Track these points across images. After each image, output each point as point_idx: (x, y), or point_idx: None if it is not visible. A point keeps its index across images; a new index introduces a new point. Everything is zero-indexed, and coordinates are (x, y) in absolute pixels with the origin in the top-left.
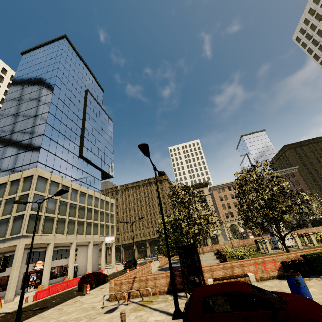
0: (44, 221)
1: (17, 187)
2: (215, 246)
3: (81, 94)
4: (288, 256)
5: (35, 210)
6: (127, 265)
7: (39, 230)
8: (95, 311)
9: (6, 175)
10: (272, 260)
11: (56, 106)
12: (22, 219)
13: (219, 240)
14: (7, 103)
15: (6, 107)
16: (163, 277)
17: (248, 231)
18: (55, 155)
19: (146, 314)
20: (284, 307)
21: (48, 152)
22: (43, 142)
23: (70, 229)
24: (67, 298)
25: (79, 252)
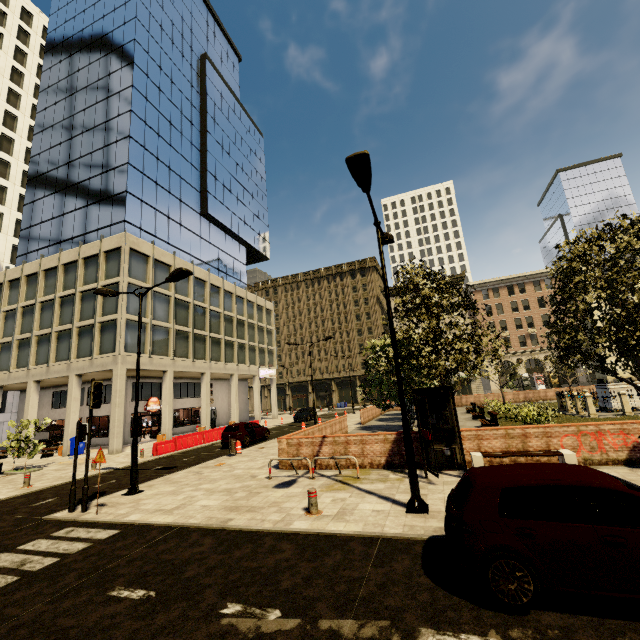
0: (152, 333)
1: (96, 270)
2: (465, 398)
3: (194, 68)
4: None
5: (135, 313)
6: (300, 416)
7: (146, 349)
8: (257, 481)
9: (74, 247)
10: (621, 430)
11: (143, 97)
12: (115, 328)
13: (472, 388)
14: (48, 94)
15: (47, 103)
16: (378, 442)
17: (536, 375)
18: (156, 210)
19: (352, 497)
20: None
21: (142, 202)
22: (129, 180)
23: (198, 351)
24: (205, 457)
25: (216, 390)
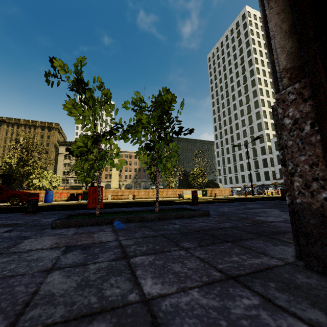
0: None
1: None
2: None
3: None
4: (77, 191)
5: None
6: None
7: None
8: None
9: None
10: (68, 192)
11: None
12: None
13: None
14: None
15: None
16: None
17: None
18: None
19: None
20: (9, 190)
21: None
22: None
23: None
24: None
25: None
